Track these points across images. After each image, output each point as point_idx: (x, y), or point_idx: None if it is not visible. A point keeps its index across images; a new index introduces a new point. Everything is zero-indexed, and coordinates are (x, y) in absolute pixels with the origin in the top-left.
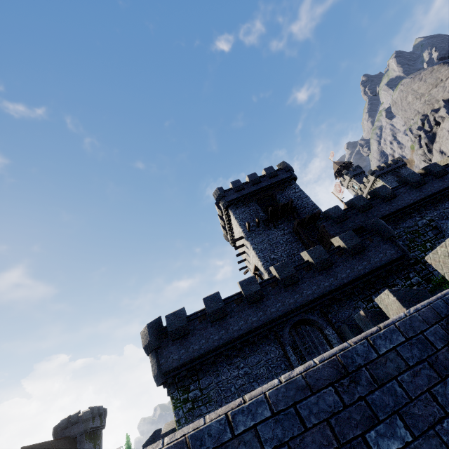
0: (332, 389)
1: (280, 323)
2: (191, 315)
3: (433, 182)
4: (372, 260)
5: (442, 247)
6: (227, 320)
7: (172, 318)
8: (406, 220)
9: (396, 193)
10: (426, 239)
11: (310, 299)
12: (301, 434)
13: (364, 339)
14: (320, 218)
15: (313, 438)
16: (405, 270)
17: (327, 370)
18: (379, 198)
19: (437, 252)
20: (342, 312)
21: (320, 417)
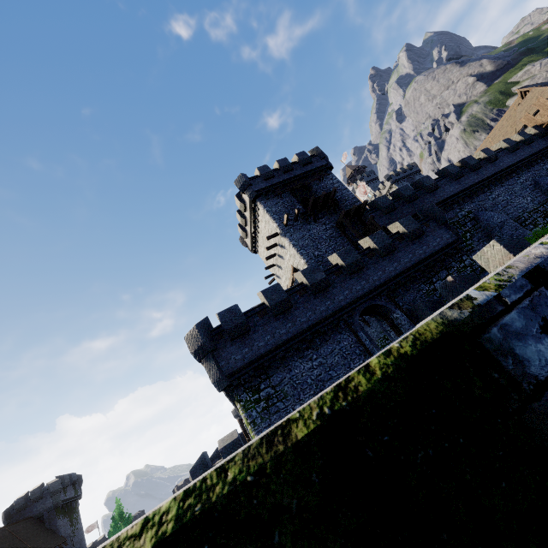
0: None
1: (350, 310)
2: (248, 311)
3: (469, 175)
4: (430, 245)
5: None
6: (293, 313)
7: (227, 315)
8: (448, 212)
9: (438, 184)
10: (466, 230)
11: (377, 284)
12: None
13: None
14: (366, 210)
15: None
16: (458, 254)
17: None
18: (423, 190)
19: None
20: (408, 296)
21: None
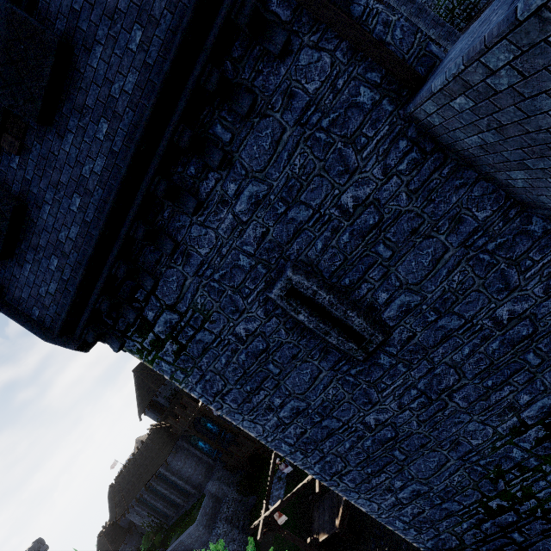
0: None
1: None
2: None
3: None
4: None
5: None
6: (86, 74)
7: None
8: None
9: None
10: None
11: None
12: None
13: None
14: None
15: None
16: None
17: None
18: None
19: None
20: None
21: None
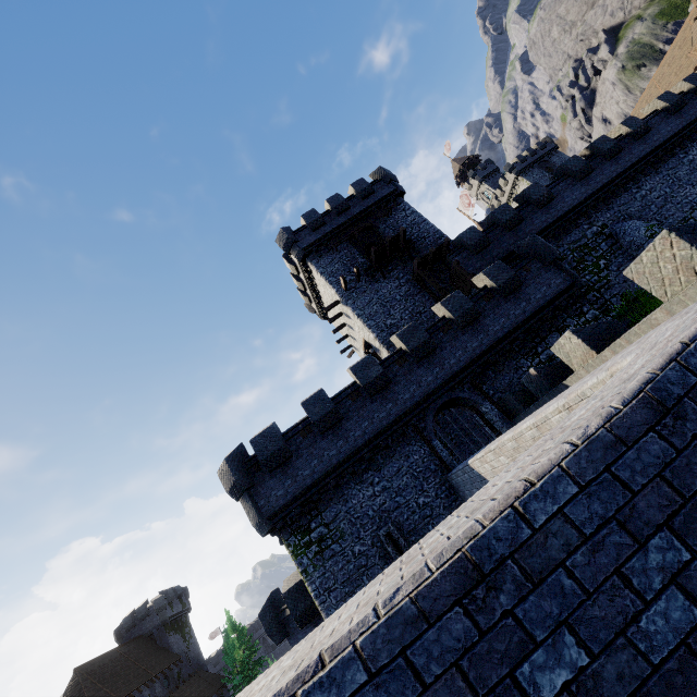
0: (654, 434)
1: (419, 412)
2: (288, 431)
3: (603, 166)
4: (532, 298)
5: (649, 251)
6: (344, 426)
7: (261, 441)
8: (571, 232)
9: (554, 192)
10: (598, 255)
11: (455, 370)
12: (629, 502)
13: (672, 363)
14: (450, 251)
15: (648, 502)
16: (576, 304)
17: (639, 413)
18: (531, 205)
19: (642, 260)
20: (501, 379)
21: (648, 474)
